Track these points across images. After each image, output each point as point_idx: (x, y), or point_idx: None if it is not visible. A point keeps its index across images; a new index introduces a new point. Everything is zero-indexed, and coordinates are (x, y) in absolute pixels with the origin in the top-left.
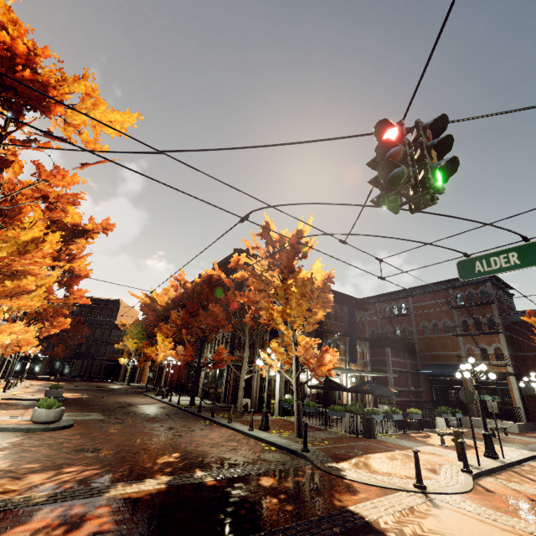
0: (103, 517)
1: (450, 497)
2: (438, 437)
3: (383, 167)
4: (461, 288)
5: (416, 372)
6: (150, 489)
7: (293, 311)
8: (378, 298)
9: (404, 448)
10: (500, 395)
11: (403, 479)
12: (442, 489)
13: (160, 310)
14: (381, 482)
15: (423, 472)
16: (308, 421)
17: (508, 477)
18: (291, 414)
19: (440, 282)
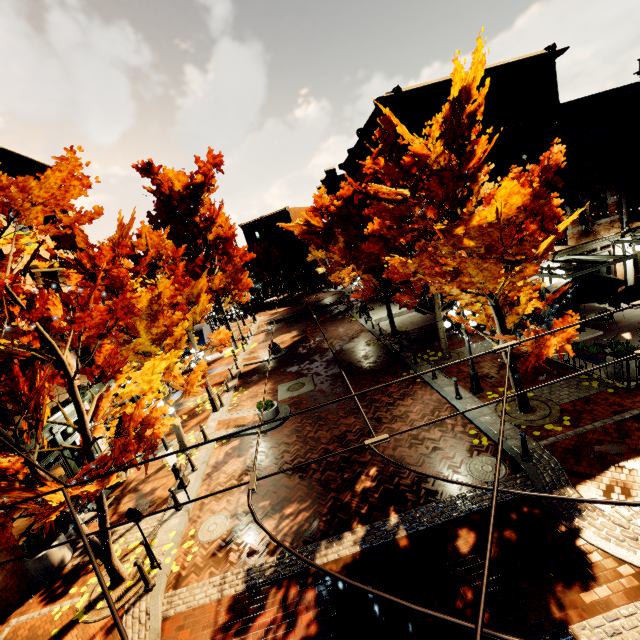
0: (310, 611)
1: None
2: None
3: None
4: None
5: None
6: (346, 556)
7: (476, 278)
8: None
9: None
10: None
11: None
12: None
13: (322, 231)
14: None
15: None
16: None
17: None
18: (519, 337)
19: None
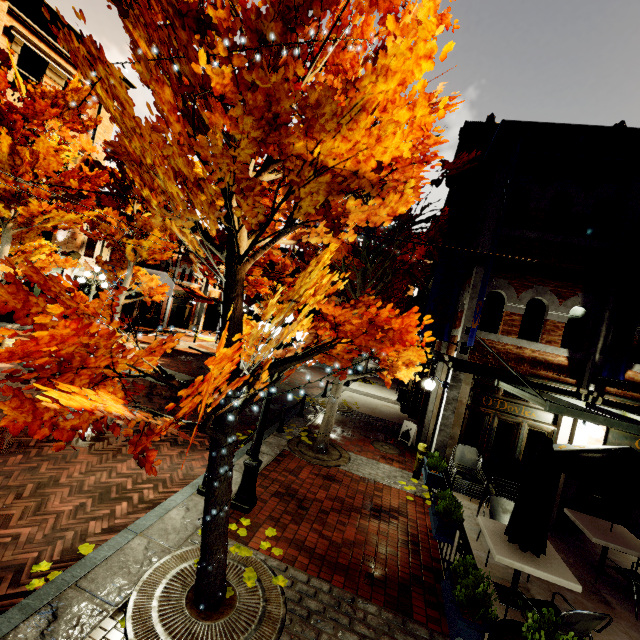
0: None
1: None
2: None
3: None
4: None
5: None
6: None
7: (135, 145)
8: None
9: None
10: None
11: None
12: None
13: None
14: None
15: None
16: (477, 542)
17: None
18: None
19: None
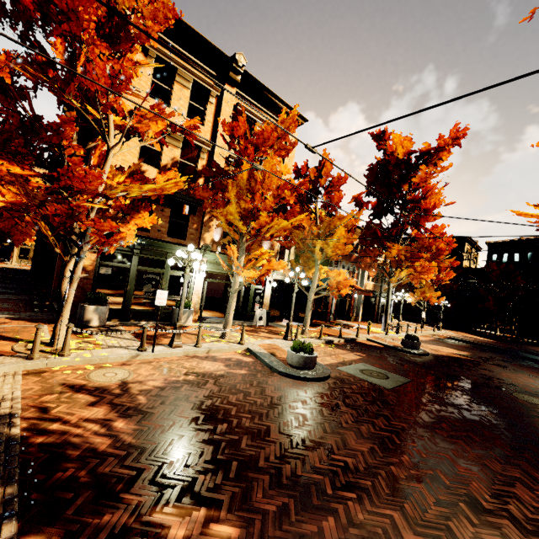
0: None
1: None
2: None
3: None
4: None
5: None
6: None
7: None
8: None
9: None
10: None
11: None
12: None
13: None
14: None
15: None
16: None
17: None
18: None
19: None
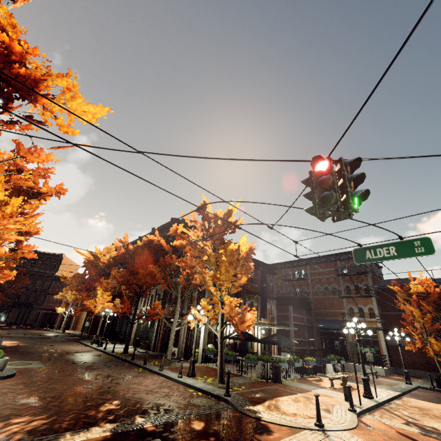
0: None
1: (342, 433)
2: (328, 381)
3: (318, 190)
4: (346, 260)
5: (311, 325)
6: (97, 437)
7: (222, 276)
8: (283, 264)
9: (304, 391)
10: (372, 345)
11: (306, 419)
12: (336, 426)
13: (102, 266)
14: (290, 422)
15: (320, 412)
16: (226, 368)
17: (381, 414)
18: (212, 362)
19: (330, 255)
